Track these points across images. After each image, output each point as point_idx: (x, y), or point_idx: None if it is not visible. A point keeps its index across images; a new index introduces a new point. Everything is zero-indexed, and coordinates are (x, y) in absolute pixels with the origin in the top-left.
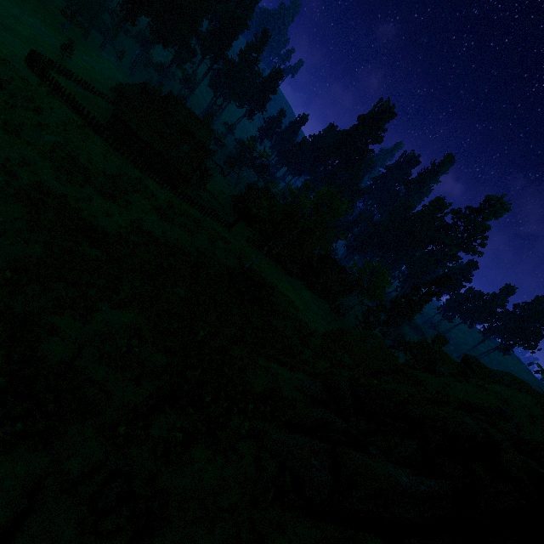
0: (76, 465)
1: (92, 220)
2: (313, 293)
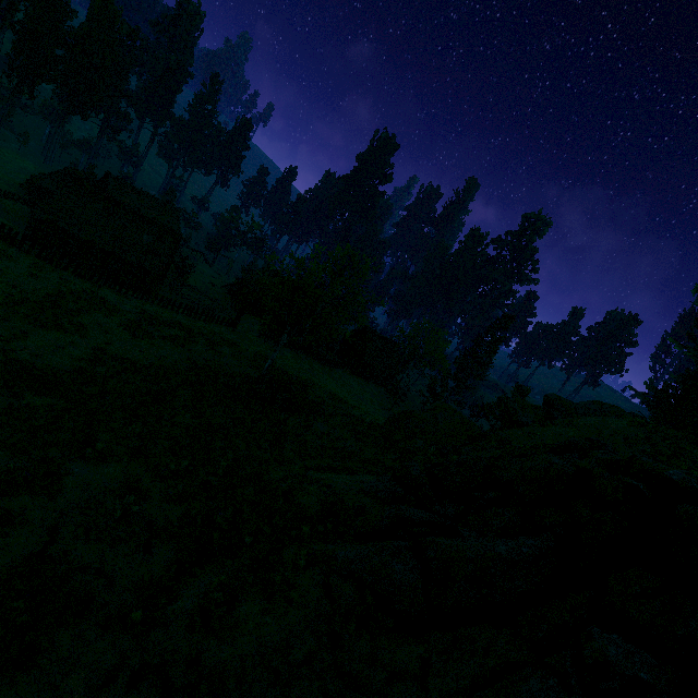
0: (81, 681)
1: (33, 361)
2: (361, 379)
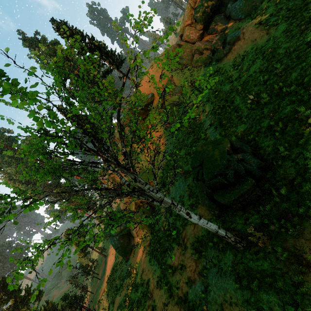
0: None
1: None
2: None
